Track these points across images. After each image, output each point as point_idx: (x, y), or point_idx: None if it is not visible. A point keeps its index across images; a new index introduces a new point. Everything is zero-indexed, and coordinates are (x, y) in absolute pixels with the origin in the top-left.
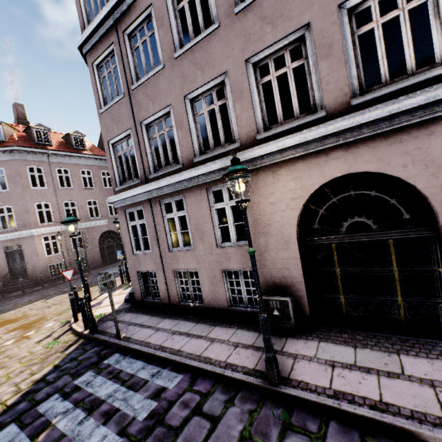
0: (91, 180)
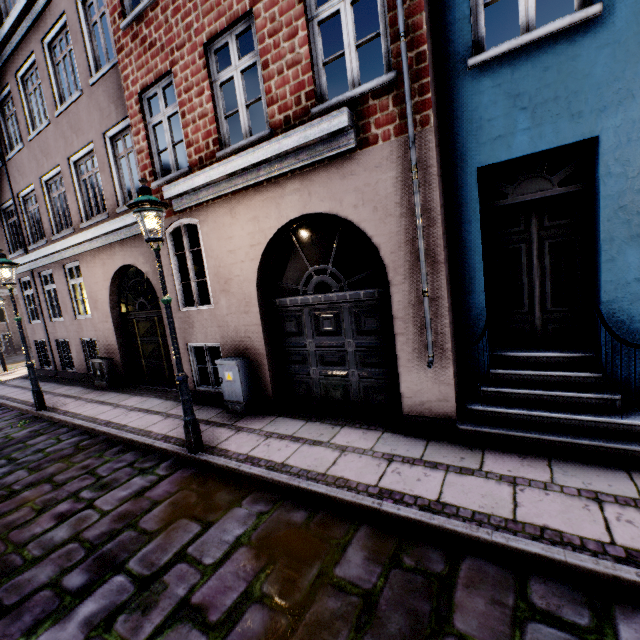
0: None
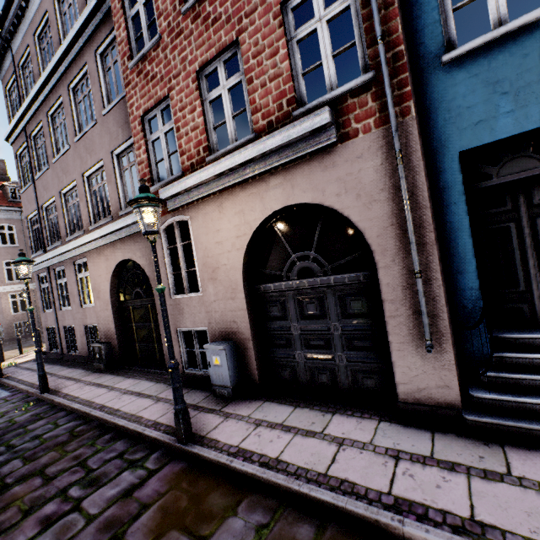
0: None
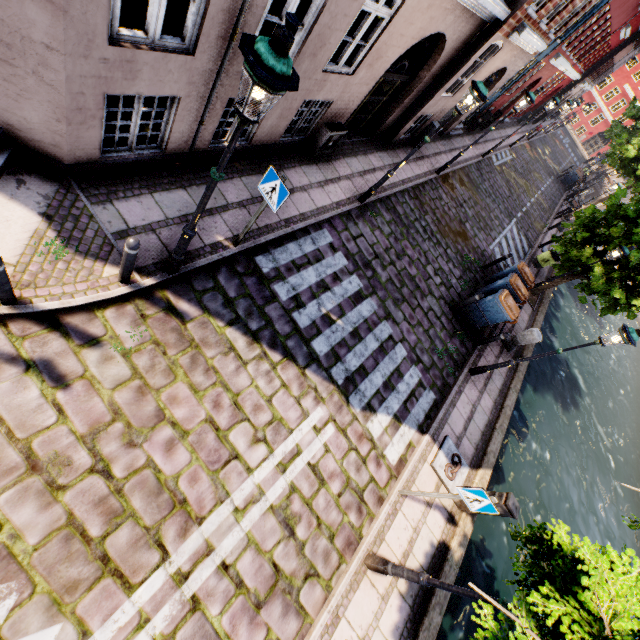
0: None
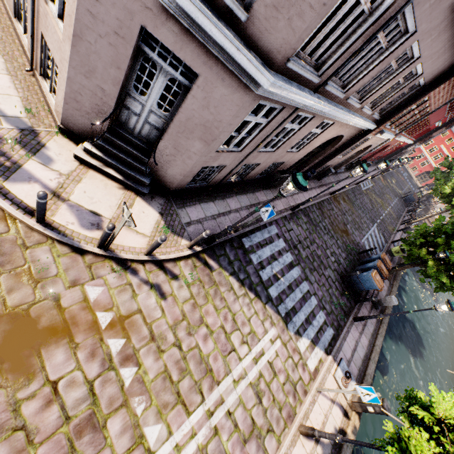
0: None
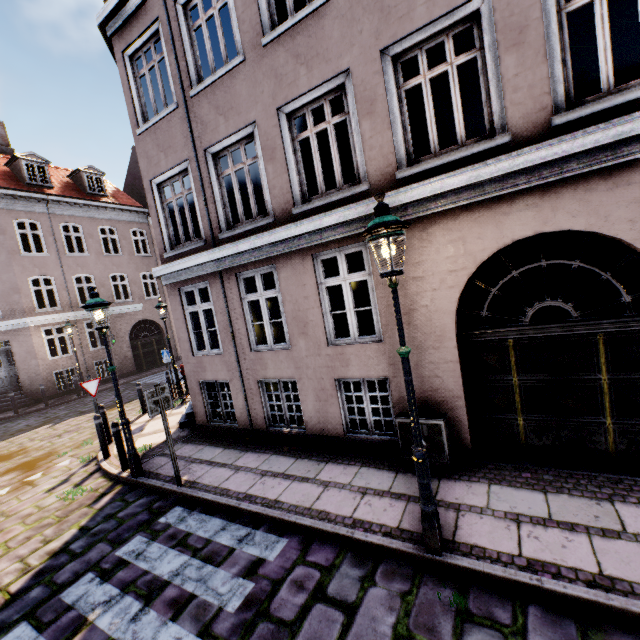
0: (114, 243)
